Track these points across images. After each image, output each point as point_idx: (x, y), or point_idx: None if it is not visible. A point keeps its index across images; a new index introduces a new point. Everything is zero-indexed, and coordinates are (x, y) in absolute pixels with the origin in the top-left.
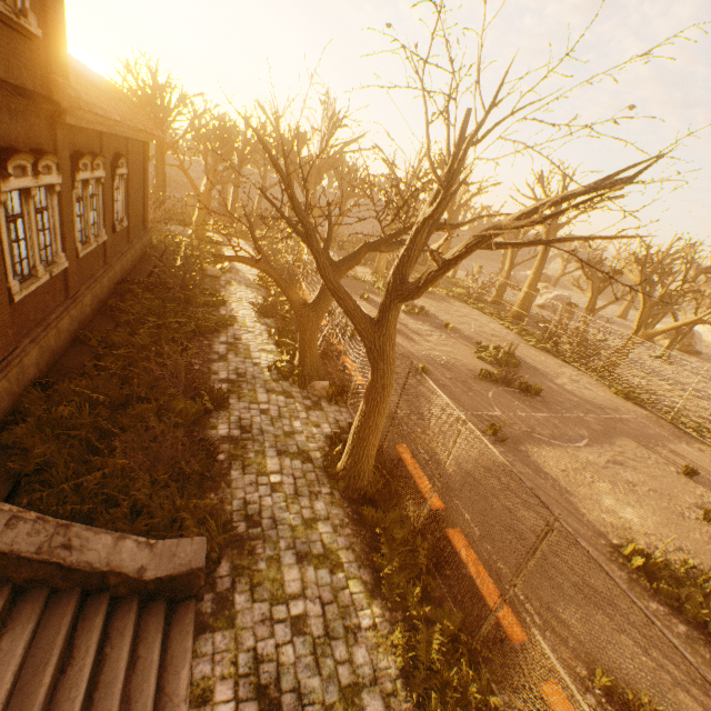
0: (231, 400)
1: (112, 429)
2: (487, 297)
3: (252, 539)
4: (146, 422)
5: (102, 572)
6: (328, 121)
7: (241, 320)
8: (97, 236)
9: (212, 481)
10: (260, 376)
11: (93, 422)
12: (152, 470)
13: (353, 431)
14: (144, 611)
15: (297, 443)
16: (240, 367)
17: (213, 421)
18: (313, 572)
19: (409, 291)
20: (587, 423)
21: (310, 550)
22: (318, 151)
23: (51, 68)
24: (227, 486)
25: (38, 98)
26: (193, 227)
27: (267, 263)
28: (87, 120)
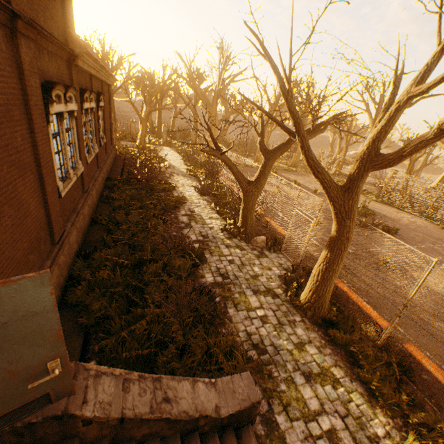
0: (206, 255)
1: (140, 285)
2: (328, 171)
3: (266, 364)
4: (157, 277)
5: (195, 418)
6: (224, 61)
7: (189, 198)
8: (93, 149)
9: (218, 318)
10: (217, 236)
11: (123, 280)
12: (179, 315)
13: (317, 273)
14: (221, 442)
15: (262, 284)
16: (202, 231)
17: (200, 272)
18: (322, 389)
19: (388, 160)
20: (437, 251)
21: (311, 370)
22: (217, 82)
23: (66, 23)
24: (229, 321)
25: (62, 44)
26: (138, 141)
27: (225, 155)
28: (88, 64)
